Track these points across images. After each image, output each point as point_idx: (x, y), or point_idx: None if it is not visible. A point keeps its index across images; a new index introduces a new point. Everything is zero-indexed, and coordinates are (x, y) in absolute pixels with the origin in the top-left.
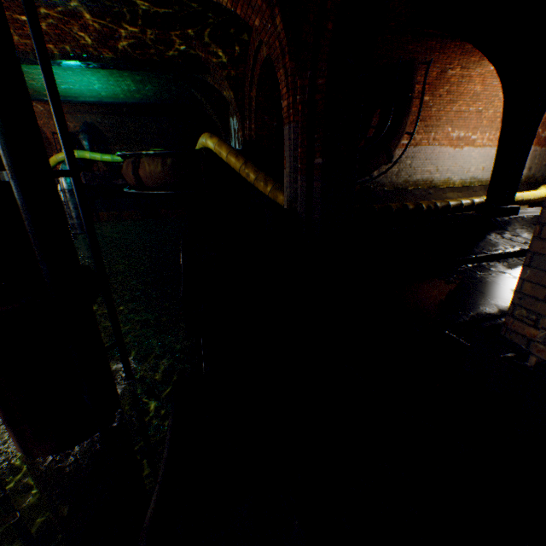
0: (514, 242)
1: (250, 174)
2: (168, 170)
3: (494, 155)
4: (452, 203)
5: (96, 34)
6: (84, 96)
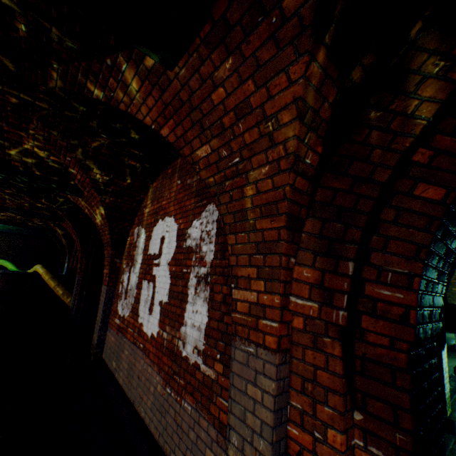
0: None
1: (60, 290)
2: (3, 282)
3: None
4: None
5: None
6: None
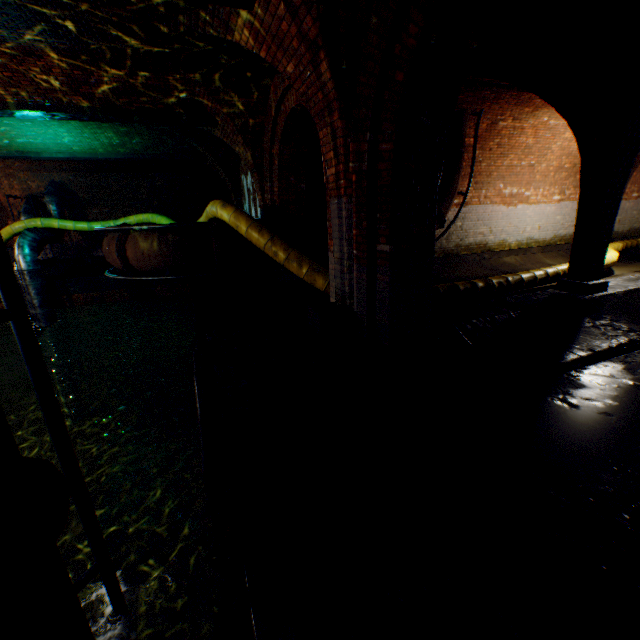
0: (617, 331)
1: (278, 253)
2: (167, 249)
3: (549, 212)
4: (525, 277)
5: (64, 78)
6: (50, 152)
